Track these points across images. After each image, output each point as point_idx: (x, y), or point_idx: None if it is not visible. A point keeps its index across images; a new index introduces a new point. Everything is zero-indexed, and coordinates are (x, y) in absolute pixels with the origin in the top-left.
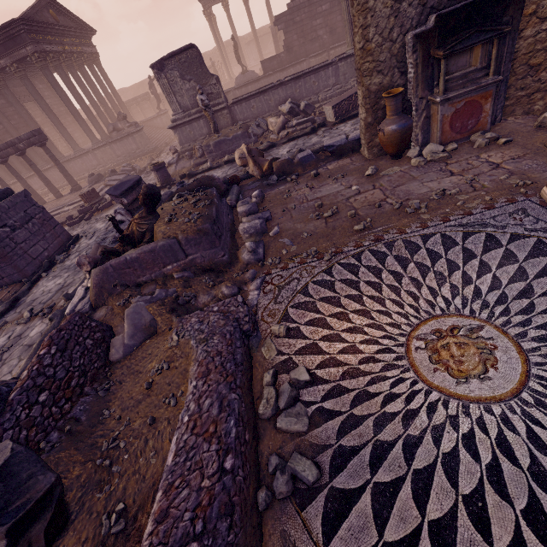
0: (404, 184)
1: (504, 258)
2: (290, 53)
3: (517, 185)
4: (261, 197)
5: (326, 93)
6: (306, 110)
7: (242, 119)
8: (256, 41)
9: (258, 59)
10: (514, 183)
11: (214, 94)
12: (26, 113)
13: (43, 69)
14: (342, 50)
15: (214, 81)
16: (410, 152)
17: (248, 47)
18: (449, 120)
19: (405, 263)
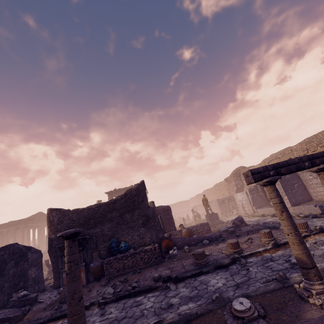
0: None
1: None
2: None
3: None
4: None
5: None
6: None
7: None
8: None
9: None
10: None
11: None
12: (6, 243)
13: (22, 231)
14: None
15: None
16: None
17: None
18: None
19: None
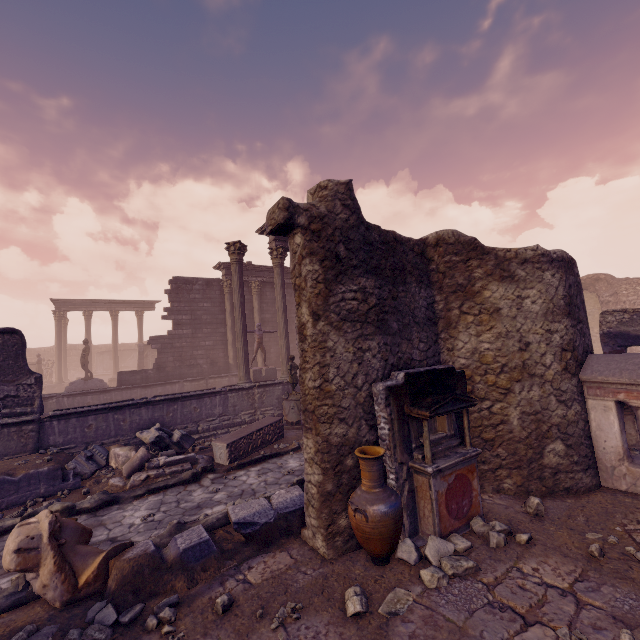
0: None
1: None
2: (161, 371)
3: None
4: None
5: (209, 423)
6: (182, 442)
7: (60, 441)
8: (115, 352)
9: (110, 369)
10: None
11: (21, 398)
12: None
13: None
14: (222, 381)
15: (32, 380)
16: (402, 550)
17: (100, 355)
18: (444, 499)
19: None
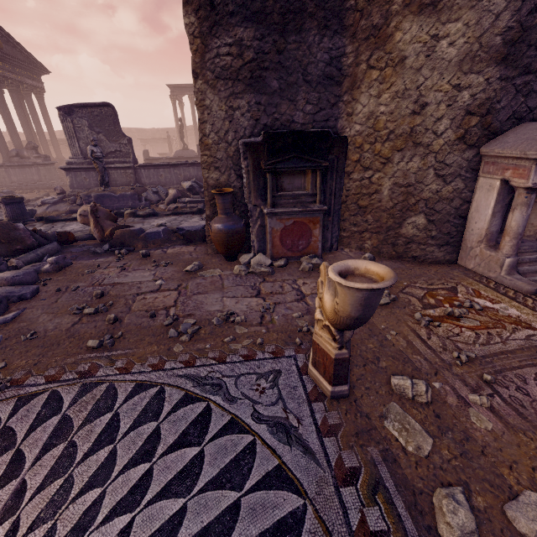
0: (207, 292)
1: (181, 475)
2: None
3: (301, 329)
4: (57, 264)
5: None
6: None
7: (147, 183)
8: None
9: None
10: (302, 326)
11: (124, 153)
12: None
13: None
14: None
15: (126, 141)
16: (243, 257)
17: None
18: (279, 235)
19: (56, 441)
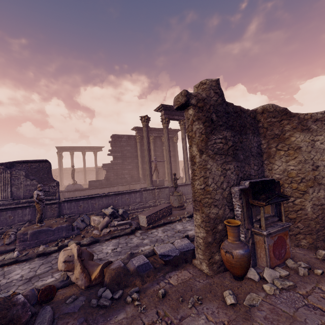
0: None
1: None
2: (108, 181)
3: None
4: None
5: (134, 206)
6: (123, 215)
7: (68, 212)
8: (85, 171)
9: (82, 179)
10: None
11: (51, 192)
12: None
13: None
14: (136, 186)
15: (55, 184)
16: (250, 273)
17: (77, 173)
18: (272, 249)
19: None
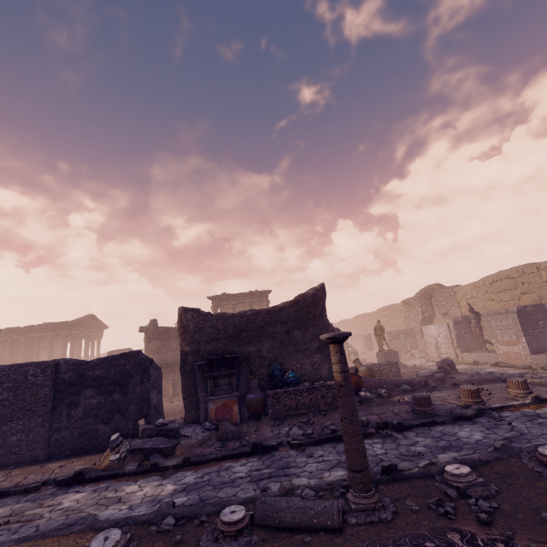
0: None
1: None
2: None
3: None
4: None
5: None
6: None
7: None
8: None
9: None
10: None
11: None
12: (38, 356)
13: (64, 340)
14: None
15: None
16: None
17: None
18: None
19: None
